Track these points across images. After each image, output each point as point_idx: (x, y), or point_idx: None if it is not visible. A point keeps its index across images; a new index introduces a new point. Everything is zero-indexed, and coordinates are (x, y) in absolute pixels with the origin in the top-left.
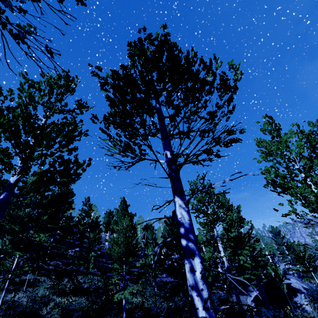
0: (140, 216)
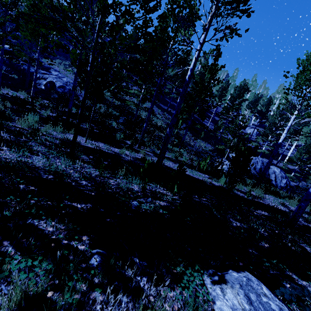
0: (255, 80)
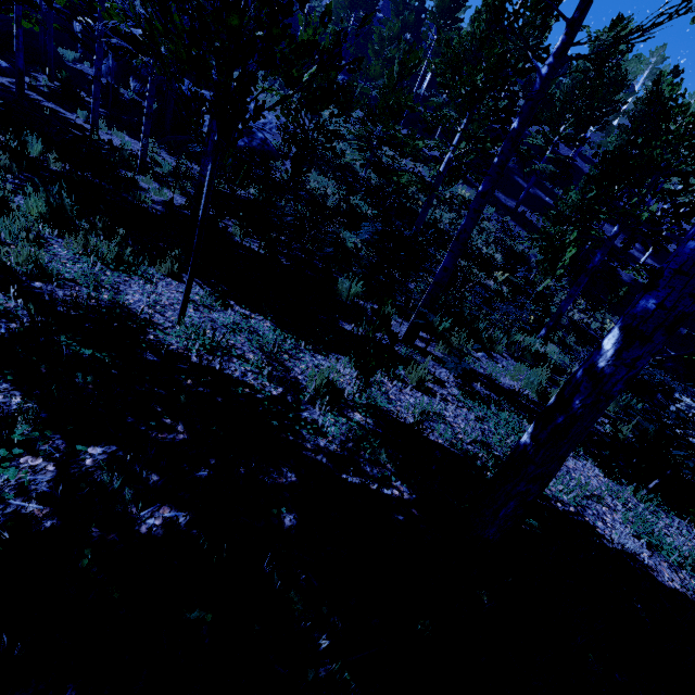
0: None
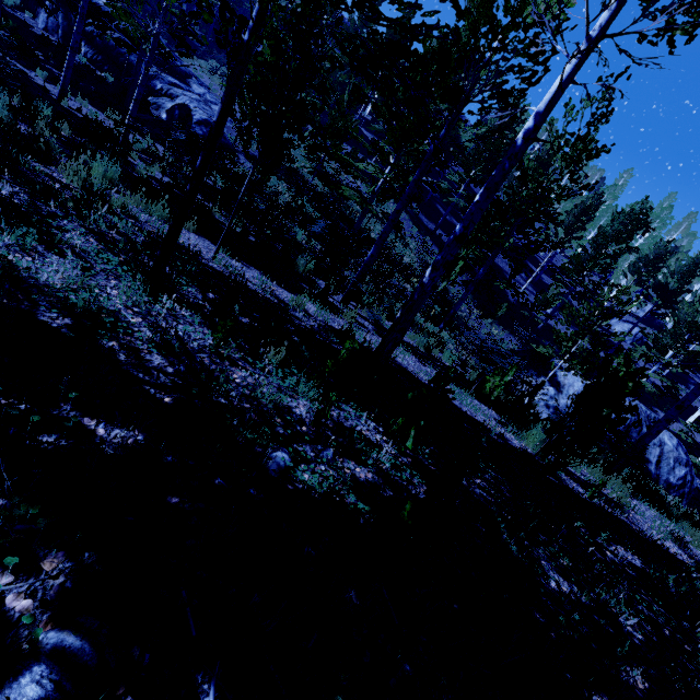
0: (671, 208)
